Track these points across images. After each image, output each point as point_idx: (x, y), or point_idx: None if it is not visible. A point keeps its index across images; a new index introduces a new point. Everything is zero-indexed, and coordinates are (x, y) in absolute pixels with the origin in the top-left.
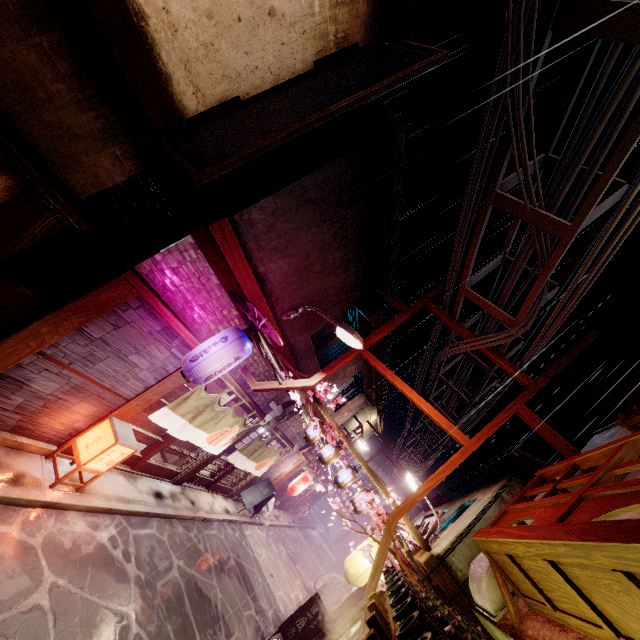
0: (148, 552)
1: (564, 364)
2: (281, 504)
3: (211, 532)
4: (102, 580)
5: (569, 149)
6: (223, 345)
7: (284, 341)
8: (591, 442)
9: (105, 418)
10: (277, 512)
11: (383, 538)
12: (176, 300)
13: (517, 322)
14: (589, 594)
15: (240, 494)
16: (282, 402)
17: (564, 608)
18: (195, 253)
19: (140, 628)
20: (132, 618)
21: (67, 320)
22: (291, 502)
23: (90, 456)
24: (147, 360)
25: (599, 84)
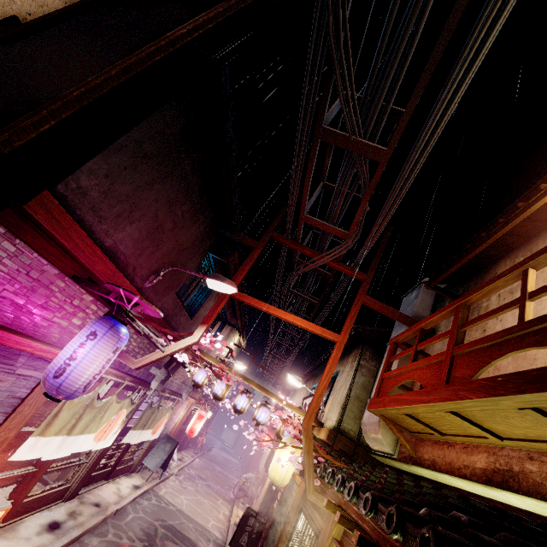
0: None
1: (380, 256)
2: (180, 446)
3: (128, 518)
4: None
5: (370, 85)
6: (93, 343)
7: None
8: (404, 304)
9: None
10: (179, 455)
11: (305, 444)
12: (1, 311)
13: (350, 234)
14: (481, 422)
15: (142, 463)
16: (162, 363)
17: (451, 433)
18: (12, 245)
19: None
20: None
21: None
22: (189, 439)
23: None
24: None
25: (389, 26)
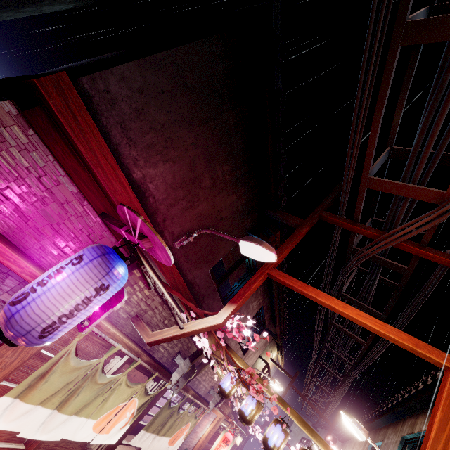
0: None
1: None
2: None
3: None
4: None
5: None
6: (74, 268)
7: (180, 276)
8: None
9: None
10: None
11: None
12: (2, 214)
13: None
14: None
15: None
16: (189, 354)
17: None
18: (24, 134)
19: None
20: None
21: None
22: None
23: None
24: None
25: None
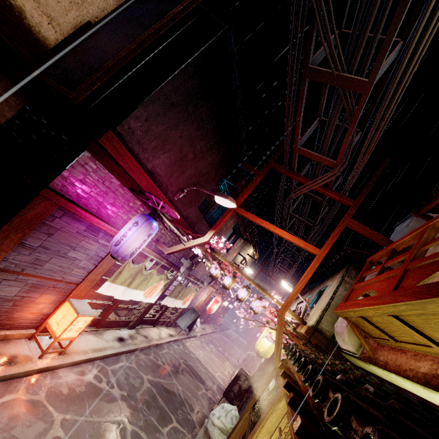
0: (124, 377)
1: (371, 185)
2: (204, 320)
3: (163, 351)
4: (97, 405)
5: (358, 20)
6: (136, 228)
7: (180, 215)
8: (395, 232)
9: (64, 301)
10: (203, 326)
11: (278, 327)
12: (91, 204)
13: (338, 163)
14: (422, 329)
15: (176, 322)
16: (189, 257)
17: (402, 340)
18: (94, 164)
19: (133, 426)
20: (126, 422)
21: (7, 239)
22: (210, 317)
23: (62, 330)
24: (82, 253)
25: None
